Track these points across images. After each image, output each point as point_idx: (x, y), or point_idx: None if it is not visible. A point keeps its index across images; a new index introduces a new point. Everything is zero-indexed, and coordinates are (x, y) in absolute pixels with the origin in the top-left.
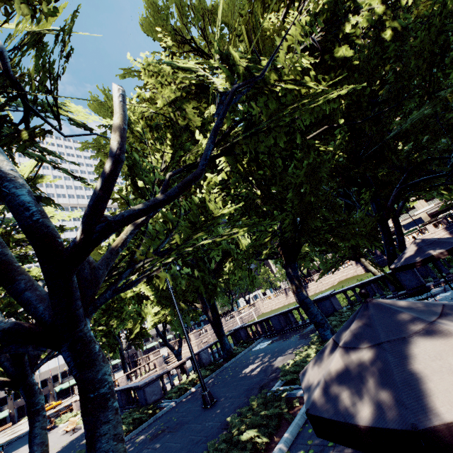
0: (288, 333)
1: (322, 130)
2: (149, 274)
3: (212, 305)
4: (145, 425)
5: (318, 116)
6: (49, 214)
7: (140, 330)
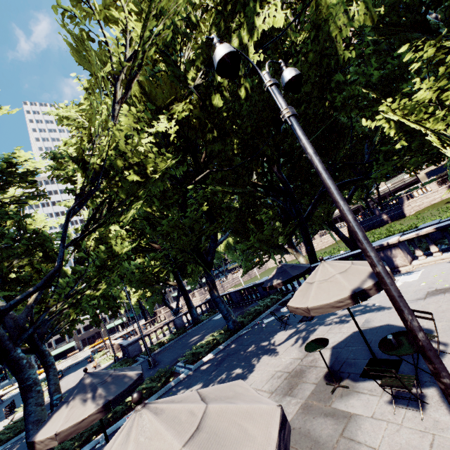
0: (240, 307)
1: (206, 173)
2: (60, 313)
3: (180, 286)
4: None
5: (215, 150)
6: (45, 222)
7: None
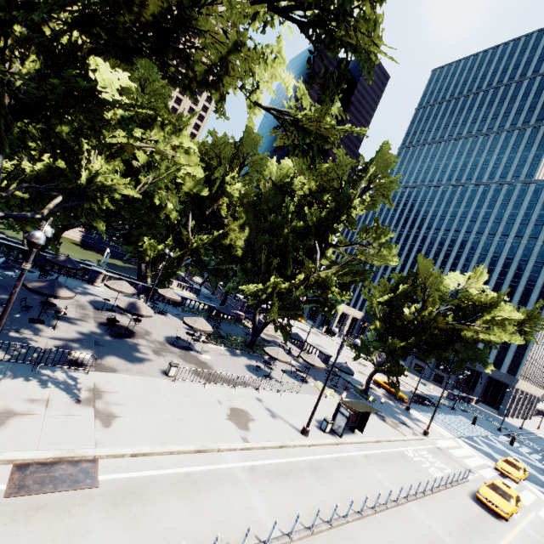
0: None
1: None
2: None
3: None
4: None
5: None
6: None
7: None
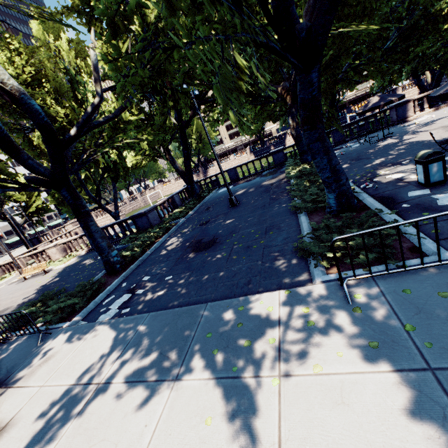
0: (244, 180)
1: None
2: None
3: (187, 153)
4: (174, 229)
5: None
6: None
7: (35, 207)
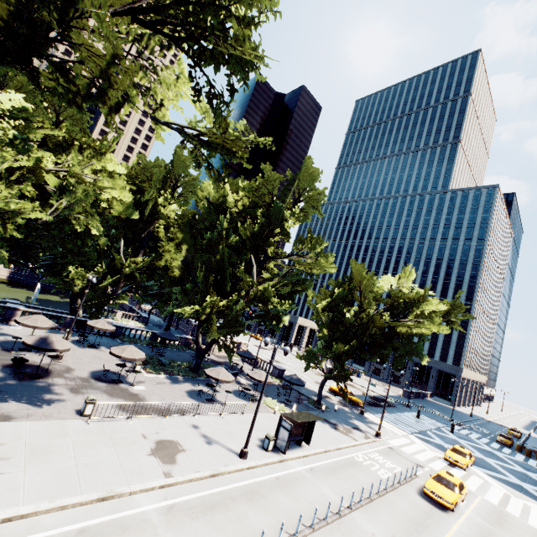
0: None
1: None
2: None
3: None
4: None
5: None
6: None
7: None
